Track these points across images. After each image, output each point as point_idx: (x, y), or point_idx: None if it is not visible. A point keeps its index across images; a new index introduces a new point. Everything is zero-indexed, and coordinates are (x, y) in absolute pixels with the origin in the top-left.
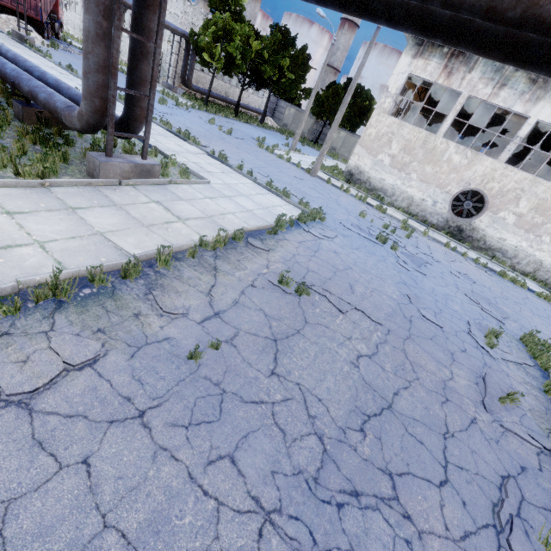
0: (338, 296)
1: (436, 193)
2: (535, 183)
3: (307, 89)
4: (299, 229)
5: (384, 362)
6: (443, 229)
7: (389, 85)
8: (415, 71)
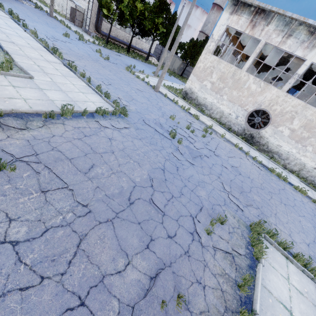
0: (58, 174)
1: (238, 110)
2: (305, 108)
3: (182, 43)
4: (90, 118)
5: (33, 250)
6: (241, 135)
7: (214, 33)
8: (231, 23)
